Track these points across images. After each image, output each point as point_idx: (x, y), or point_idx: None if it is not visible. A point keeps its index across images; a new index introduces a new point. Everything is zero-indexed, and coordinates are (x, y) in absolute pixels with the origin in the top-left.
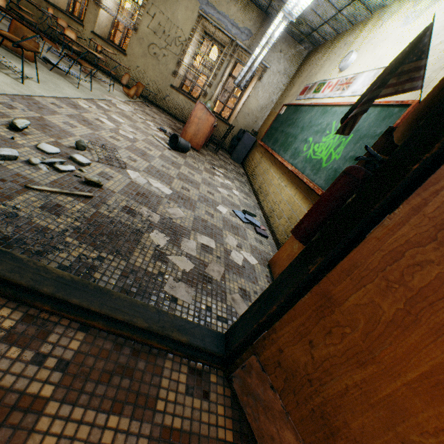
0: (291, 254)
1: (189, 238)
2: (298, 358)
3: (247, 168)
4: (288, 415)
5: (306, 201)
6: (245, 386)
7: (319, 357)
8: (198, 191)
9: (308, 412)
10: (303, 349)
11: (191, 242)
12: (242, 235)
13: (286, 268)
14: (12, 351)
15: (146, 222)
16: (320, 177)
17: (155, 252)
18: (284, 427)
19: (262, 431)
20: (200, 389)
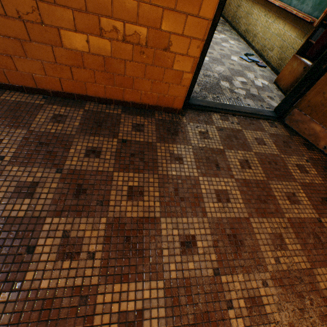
0: (292, 70)
1: (234, 81)
2: (317, 100)
3: (225, 14)
4: (312, 119)
5: (295, 30)
6: (291, 120)
7: (326, 96)
8: (215, 51)
9: (321, 114)
10: (319, 96)
11: (236, 82)
12: (253, 71)
13: (308, 72)
14: (225, 122)
15: (215, 79)
16: (307, 6)
17: (229, 90)
18: (310, 123)
19: (300, 129)
20: (273, 126)
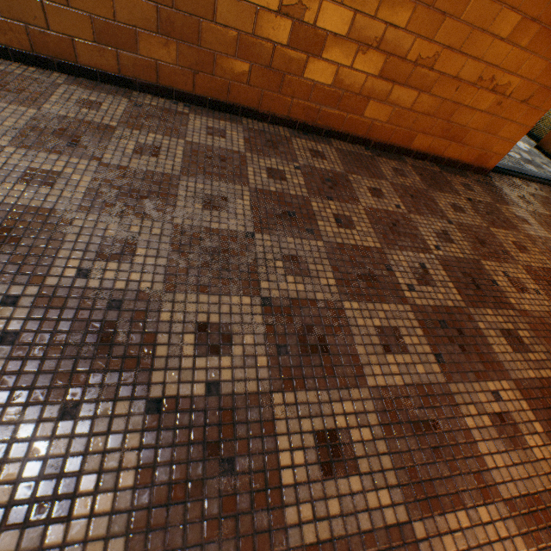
0: None
1: None
2: None
3: None
4: None
5: None
6: None
7: None
8: None
9: None
10: None
11: None
12: None
13: None
14: (529, 188)
15: None
16: None
17: None
18: None
19: None
20: None
